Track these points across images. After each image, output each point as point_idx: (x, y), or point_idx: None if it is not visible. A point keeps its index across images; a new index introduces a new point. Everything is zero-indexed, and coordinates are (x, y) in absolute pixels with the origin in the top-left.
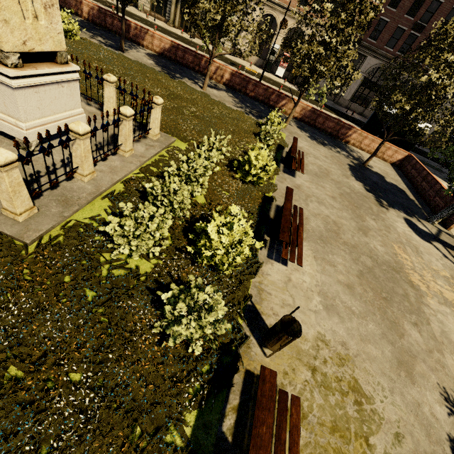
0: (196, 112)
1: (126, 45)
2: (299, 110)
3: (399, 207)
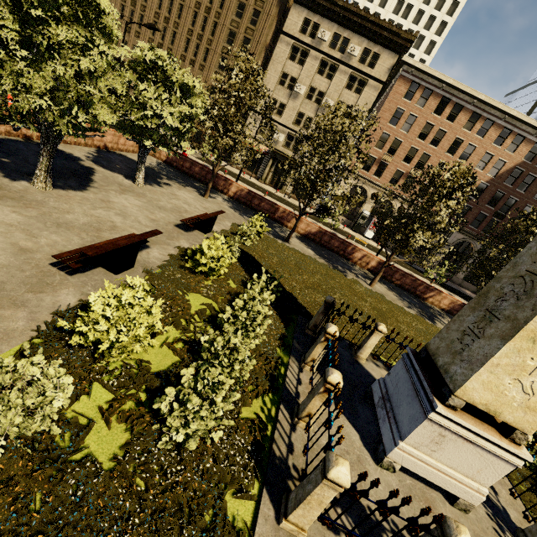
0: (414, 336)
1: (277, 228)
2: (448, 303)
3: None
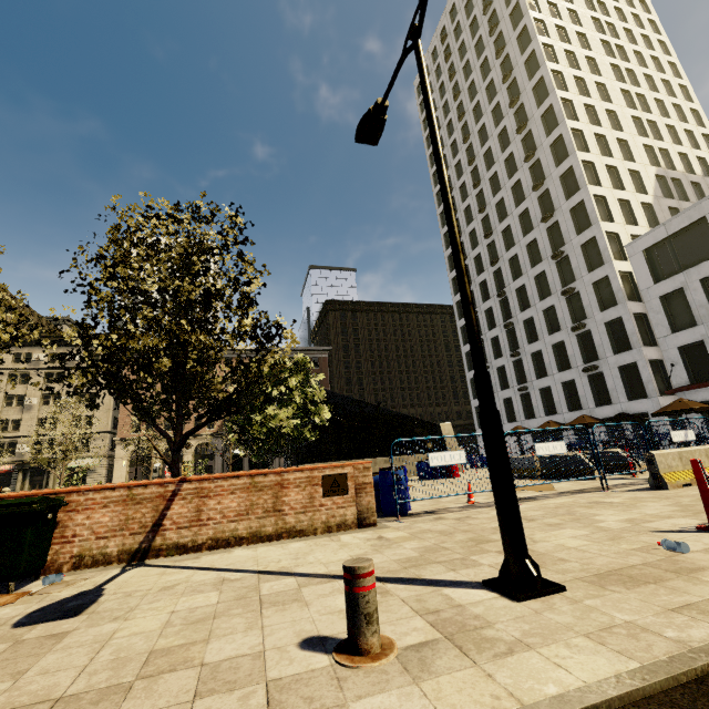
0: None
1: None
2: None
3: None
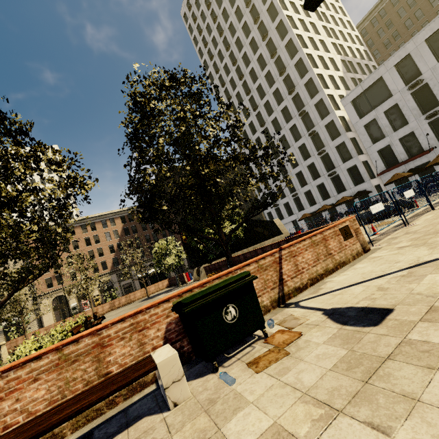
0: None
1: None
2: (102, 309)
3: (164, 293)
